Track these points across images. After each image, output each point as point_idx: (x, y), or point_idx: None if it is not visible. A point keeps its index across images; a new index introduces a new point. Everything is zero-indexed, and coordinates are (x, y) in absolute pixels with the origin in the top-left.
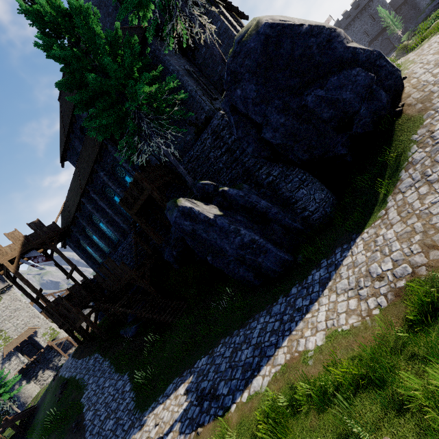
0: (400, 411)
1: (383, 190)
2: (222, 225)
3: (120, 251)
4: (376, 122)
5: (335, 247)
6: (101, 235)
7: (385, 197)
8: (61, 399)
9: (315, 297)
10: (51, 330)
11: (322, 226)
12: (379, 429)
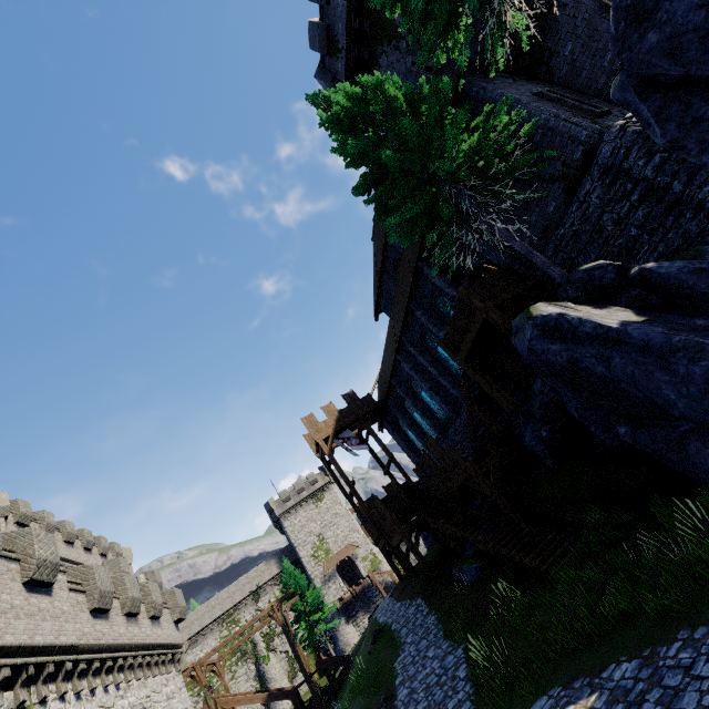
0: None
1: None
2: (645, 338)
3: (451, 436)
4: None
5: None
6: (424, 411)
7: None
8: (372, 653)
9: None
10: (372, 556)
11: None
12: None
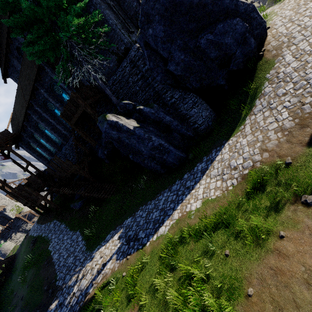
0: (235, 238)
1: (244, 112)
2: (139, 134)
3: (64, 151)
4: (246, 62)
5: (212, 149)
6: (47, 139)
7: (245, 117)
8: (33, 249)
9: (198, 180)
10: (17, 207)
11: (206, 134)
12: (224, 246)
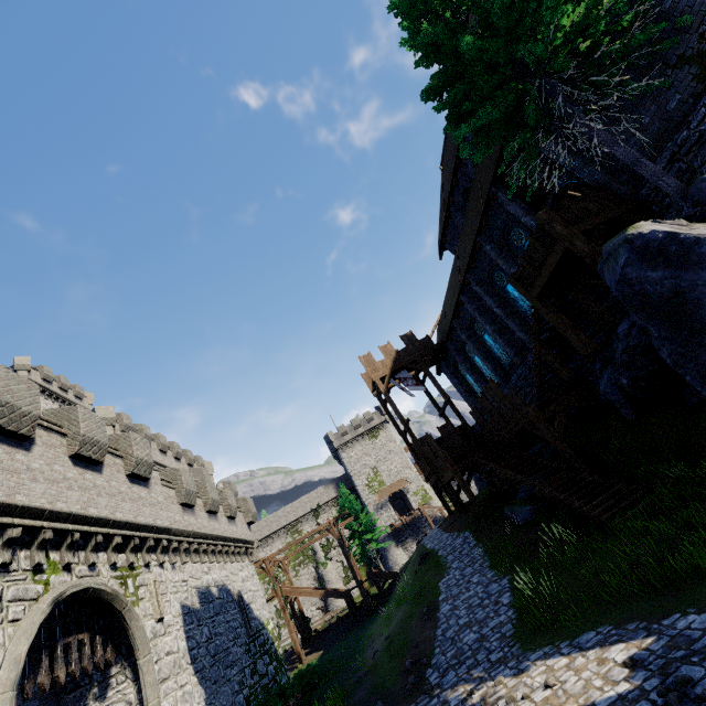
0: None
1: None
2: None
3: (513, 381)
4: None
5: None
6: (486, 355)
7: None
8: (418, 572)
9: None
10: (423, 491)
11: None
12: None
